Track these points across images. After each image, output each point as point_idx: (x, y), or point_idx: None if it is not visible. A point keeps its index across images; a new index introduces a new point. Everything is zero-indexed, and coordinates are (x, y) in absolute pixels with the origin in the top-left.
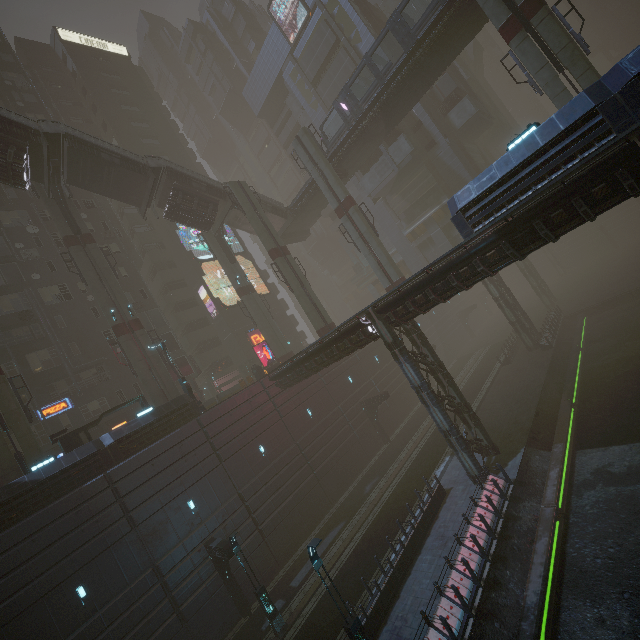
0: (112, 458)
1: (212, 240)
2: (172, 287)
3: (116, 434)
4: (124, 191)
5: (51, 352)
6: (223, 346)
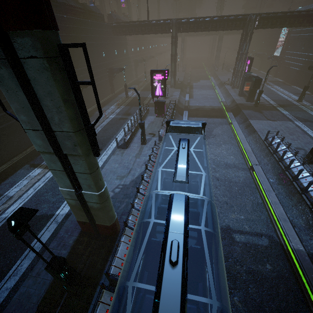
0: None
1: None
2: None
3: None
4: None
5: None
6: None
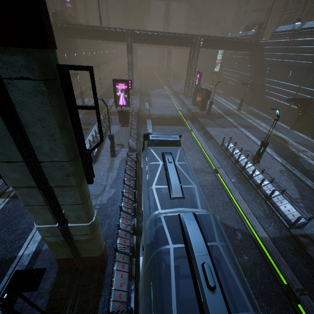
0: None
1: None
2: None
3: None
4: None
5: None
6: None
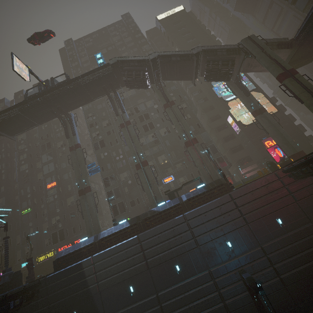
0: (186, 207)
1: (233, 85)
2: (213, 120)
3: (187, 196)
4: (184, 74)
5: (165, 156)
6: (245, 150)
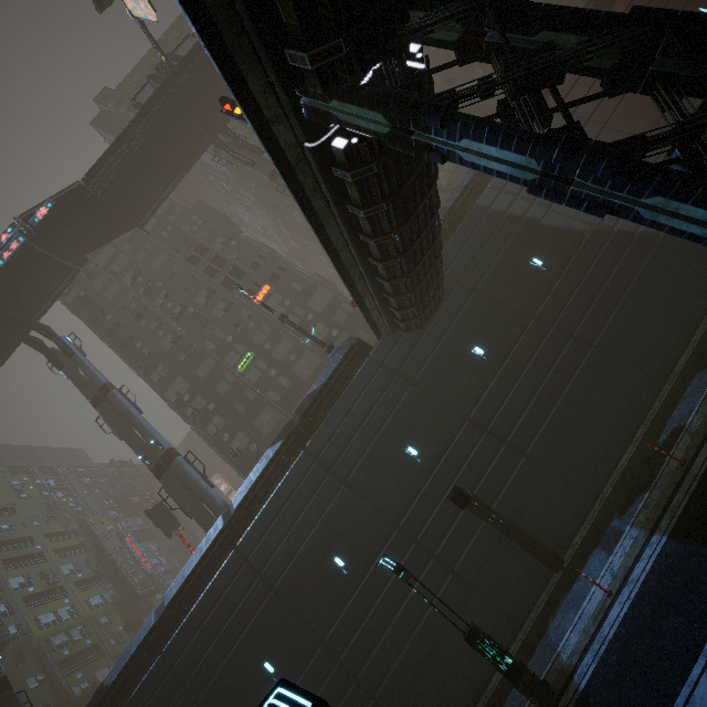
0: None
1: None
2: None
3: None
4: None
5: None
6: None
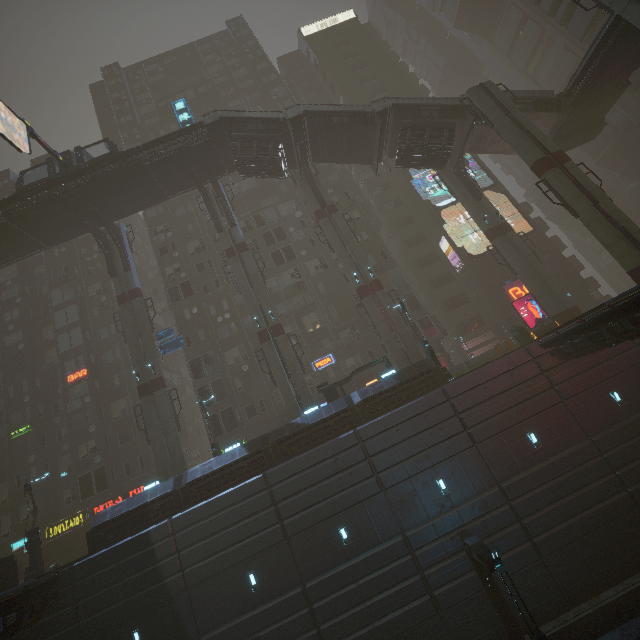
0: (360, 416)
1: (450, 178)
2: (411, 244)
3: (362, 393)
4: (356, 151)
5: (317, 315)
6: (471, 304)
